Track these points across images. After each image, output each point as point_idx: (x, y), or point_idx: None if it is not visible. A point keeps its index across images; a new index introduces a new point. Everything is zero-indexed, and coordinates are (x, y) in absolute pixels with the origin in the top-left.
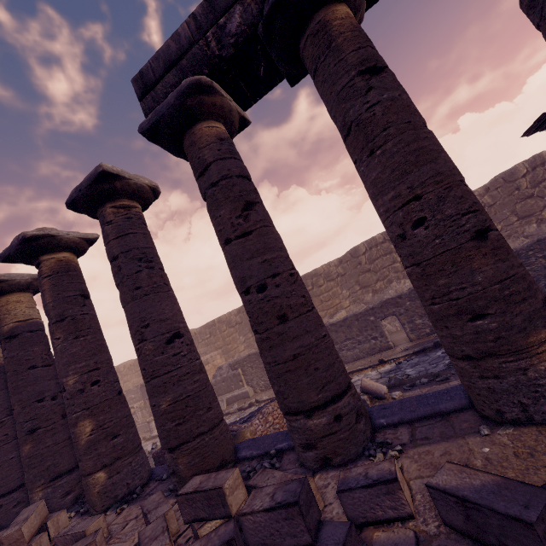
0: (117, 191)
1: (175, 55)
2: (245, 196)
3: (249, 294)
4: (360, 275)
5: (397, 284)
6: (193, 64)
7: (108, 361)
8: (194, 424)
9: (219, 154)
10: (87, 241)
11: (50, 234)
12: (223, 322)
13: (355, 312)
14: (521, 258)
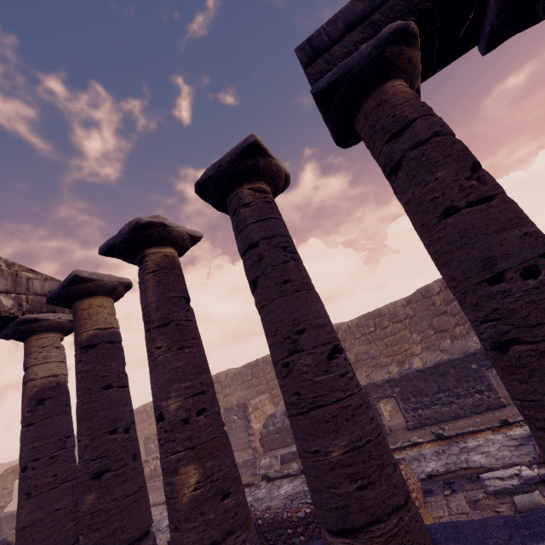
0: (258, 170)
1: (361, 13)
2: (470, 155)
3: (503, 282)
4: (434, 318)
5: None
6: (390, 16)
7: (212, 384)
8: (384, 489)
9: (424, 110)
10: (192, 239)
11: (164, 223)
12: (268, 363)
13: (450, 357)
14: None
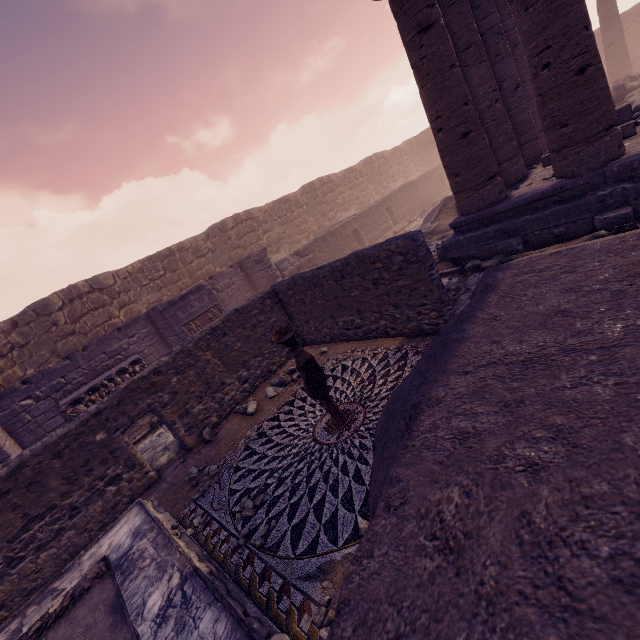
0: None
1: None
2: None
3: None
4: (319, 206)
5: (342, 214)
6: None
7: None
8: None
9: None
10: None
11: None
12: (188, 251)
13: (374, 204)
14: (419, 183)
